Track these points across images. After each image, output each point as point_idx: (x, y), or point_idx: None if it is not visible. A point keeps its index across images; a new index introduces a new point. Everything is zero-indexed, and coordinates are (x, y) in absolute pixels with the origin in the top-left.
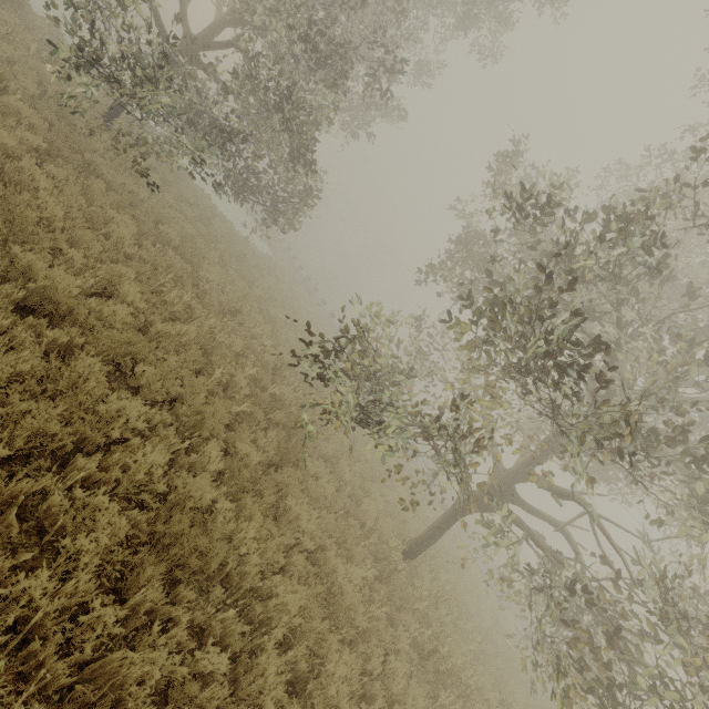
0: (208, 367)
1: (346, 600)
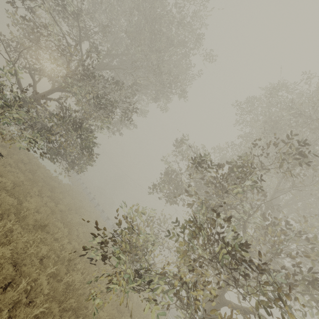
0: (17, 278)
1: None
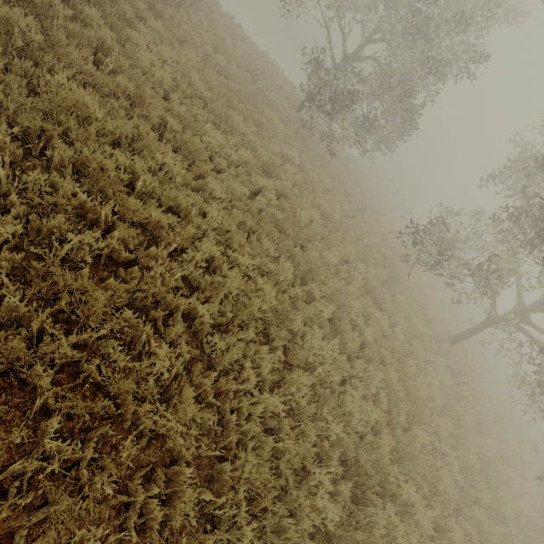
0: (360, 238)
1: (421, 332)
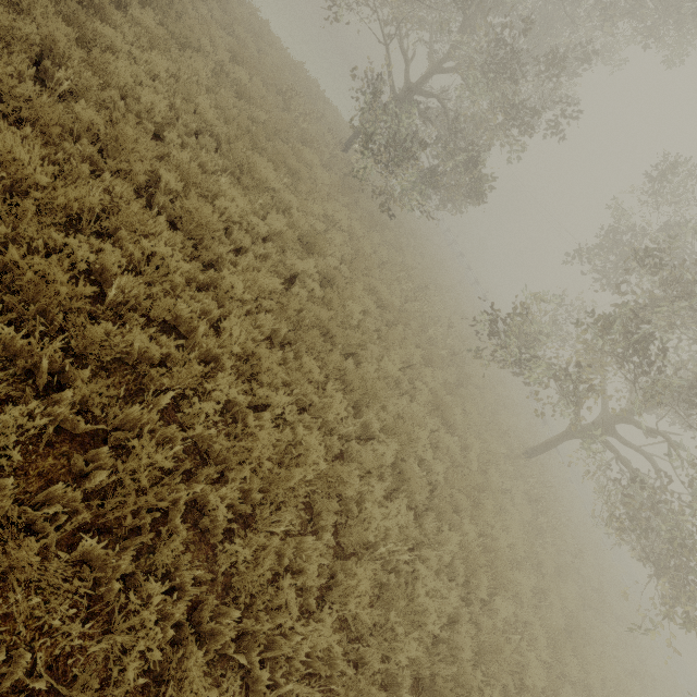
0: (423, 328)
1: (496, 454)
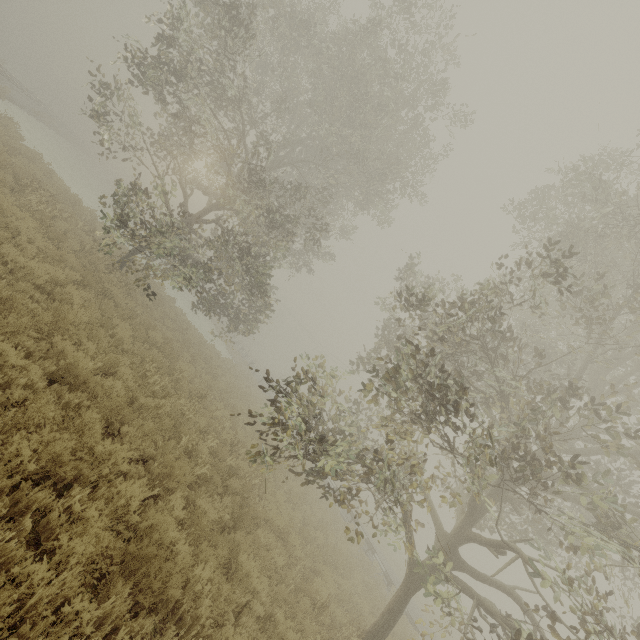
0: (177, 436)
1: None
